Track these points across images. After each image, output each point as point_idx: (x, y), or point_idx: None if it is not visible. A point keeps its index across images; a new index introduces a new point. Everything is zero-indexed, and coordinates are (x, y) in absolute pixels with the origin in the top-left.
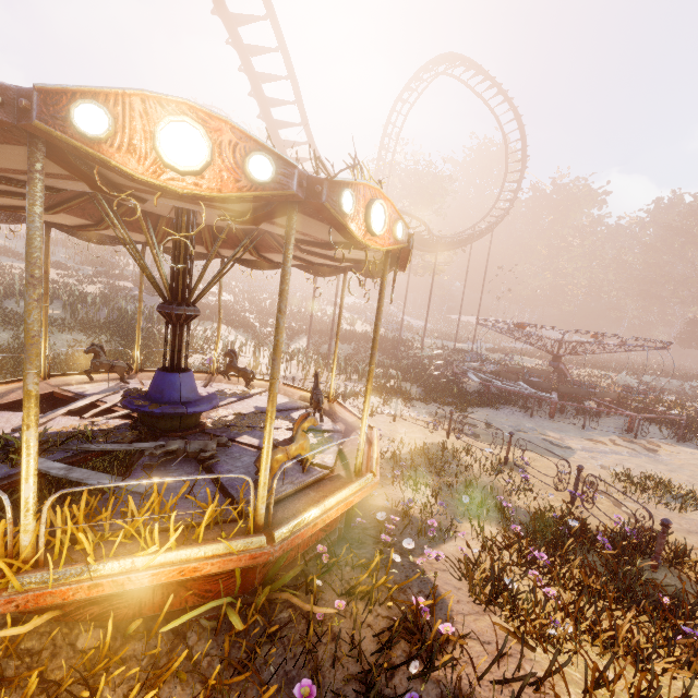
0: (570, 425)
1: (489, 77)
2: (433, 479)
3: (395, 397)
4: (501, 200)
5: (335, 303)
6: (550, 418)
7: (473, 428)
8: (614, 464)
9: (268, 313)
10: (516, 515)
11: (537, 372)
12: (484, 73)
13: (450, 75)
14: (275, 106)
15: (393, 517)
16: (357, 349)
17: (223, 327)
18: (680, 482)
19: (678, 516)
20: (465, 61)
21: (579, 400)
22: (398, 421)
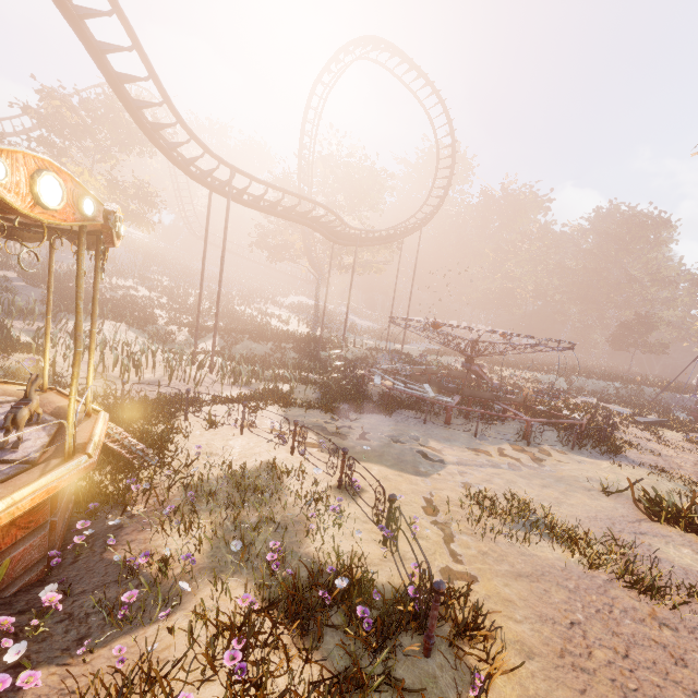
0: (464, 433)
1: (413, 66)
2: (221, 514)
3: (273, 403)
4: (432, 196)
5: (218, 296)
6: (446, 424)
7: (341, 439)
8: (482, 480)
9: (186, 310)
10: (293, 567)
11: (457, 374)
12: (408, 61)
13: (375, 61)
14: (107, 52)
15: (53, 595)
16: (274, 349)
17: (113, 324)
18: (546, 501)
19: (518, 551)
20: (388, 46)
21: (484, 404)
22: (247, 433)
